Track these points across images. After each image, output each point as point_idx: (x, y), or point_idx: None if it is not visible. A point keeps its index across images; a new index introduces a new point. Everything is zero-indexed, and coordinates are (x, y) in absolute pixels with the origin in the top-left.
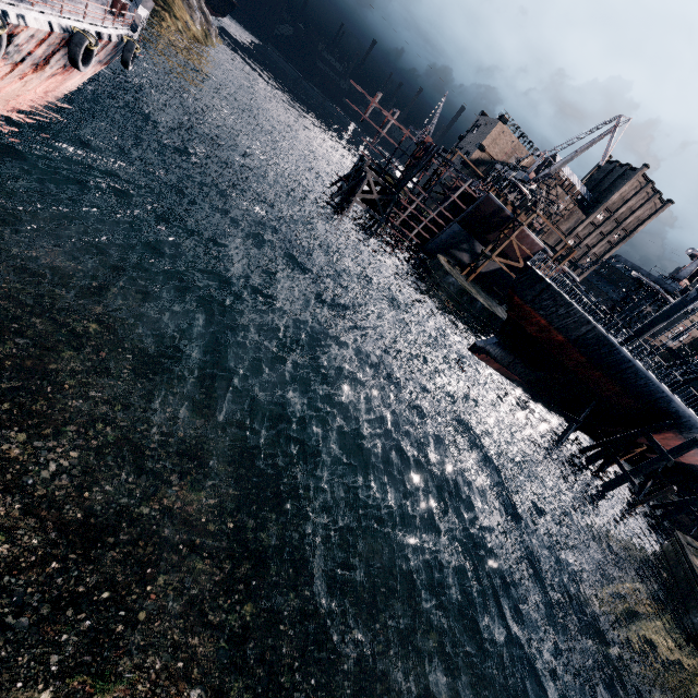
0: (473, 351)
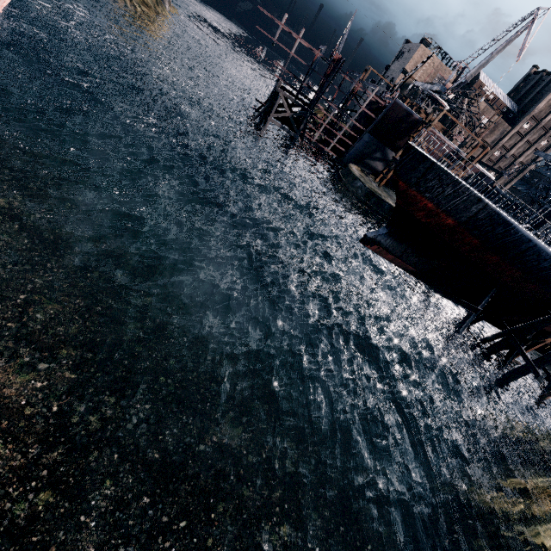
0: (365, 243)
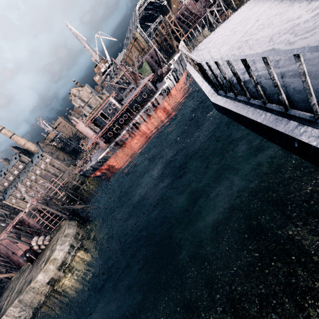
0: None
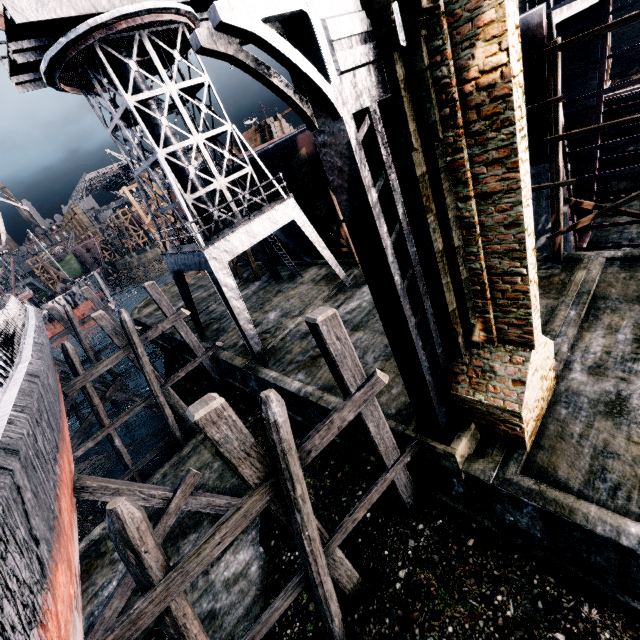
0: None
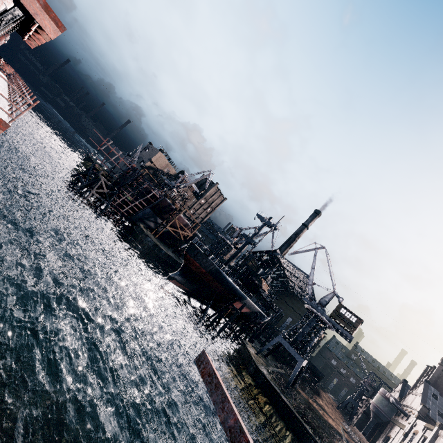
0: (169, 279)
